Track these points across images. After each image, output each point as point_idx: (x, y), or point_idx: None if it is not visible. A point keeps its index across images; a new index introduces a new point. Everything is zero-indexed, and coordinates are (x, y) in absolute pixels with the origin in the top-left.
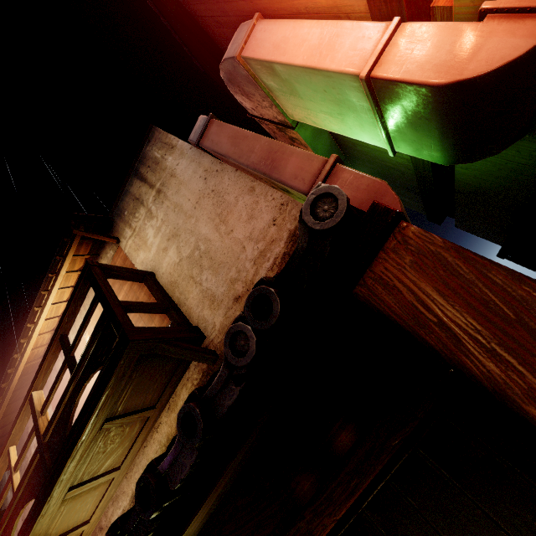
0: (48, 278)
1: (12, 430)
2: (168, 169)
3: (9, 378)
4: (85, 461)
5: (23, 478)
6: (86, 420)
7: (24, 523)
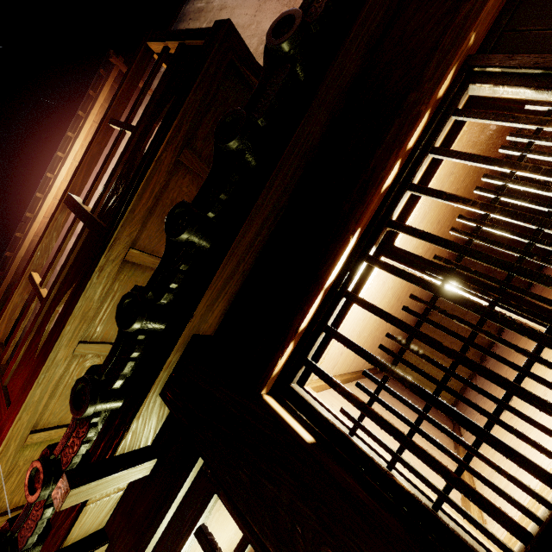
0: (74, 124)
1: (37, 247)
2: (216, 7)
3: (15, 248)
4: (153, 213)
5: (59, 273)
6: (168, 128)
7: (69, 297)
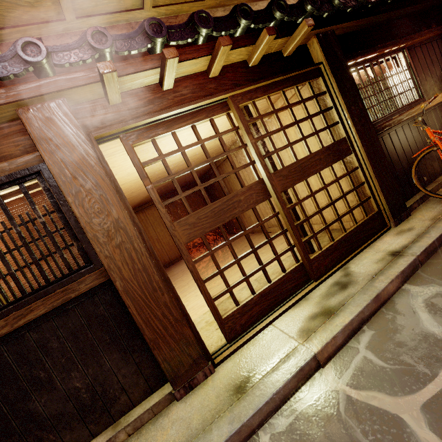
0: None
1: None
2: None
3: None
4: None
5: None
6: None
7: None
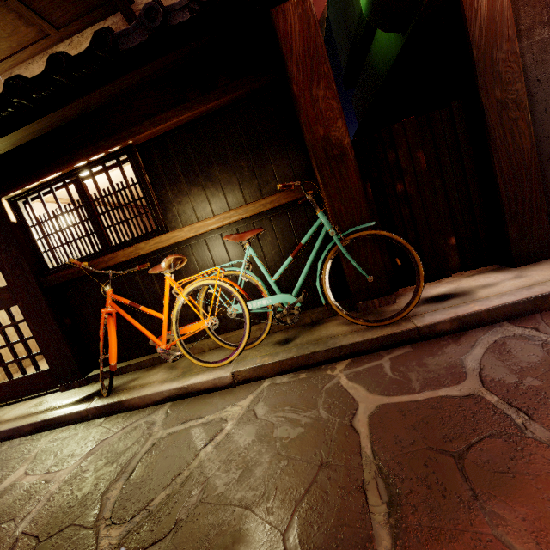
0: None
1: None
2: None
3: None
4: None
5: None
6: None
7: None
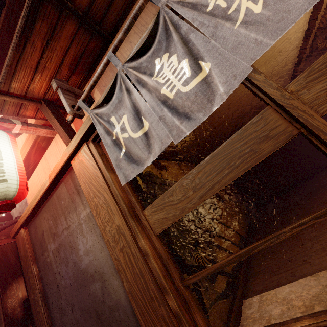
0: None
1: None
2: None
3: None
4: None
5: None
6: None
7: None
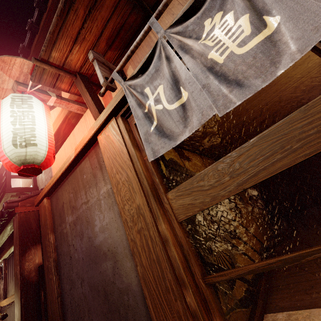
0: None
1: None
2: None
3: None
4: None
5: None
6: None
7: None
